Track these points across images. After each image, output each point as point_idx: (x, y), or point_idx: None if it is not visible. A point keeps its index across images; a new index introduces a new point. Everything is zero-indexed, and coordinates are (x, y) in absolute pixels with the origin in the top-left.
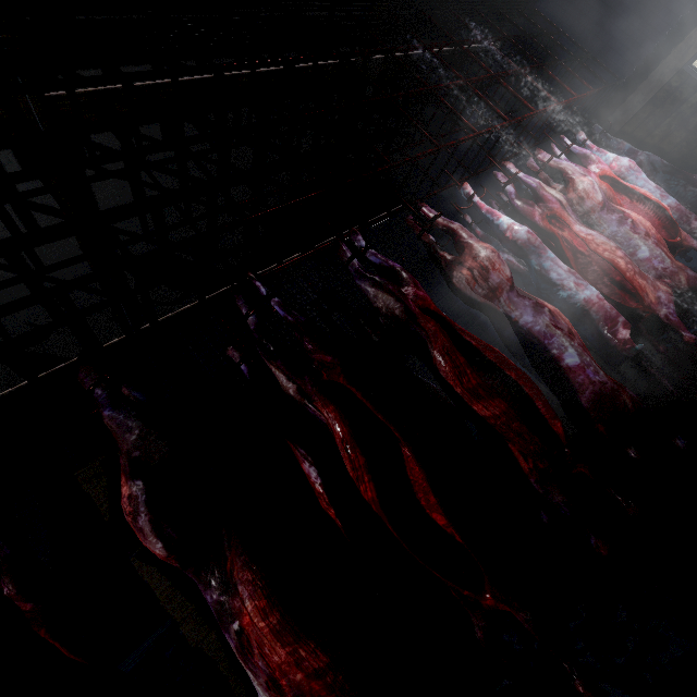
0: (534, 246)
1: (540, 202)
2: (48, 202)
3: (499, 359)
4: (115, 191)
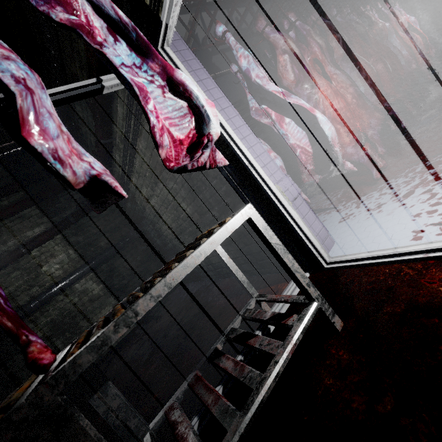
0: (390, 32)
1: (388, 22)
2: None
3: (388, 52)
4: None
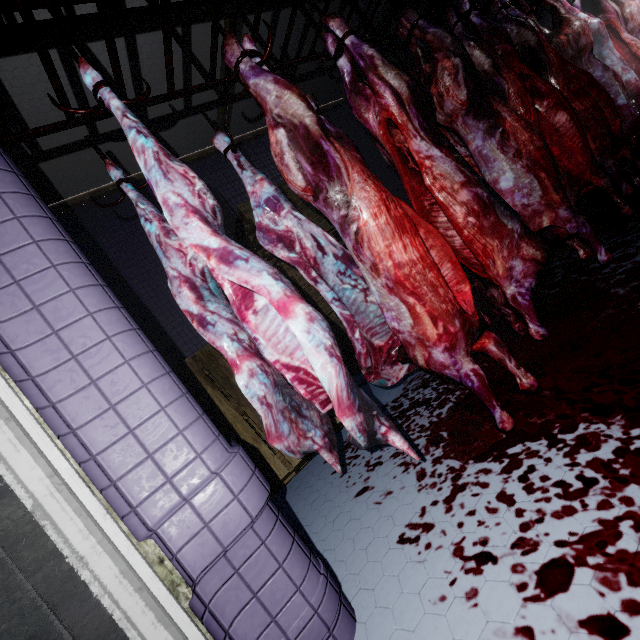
0: (600, 36)
1: (601, 13)
2: None
3: (589, 81)
4: None
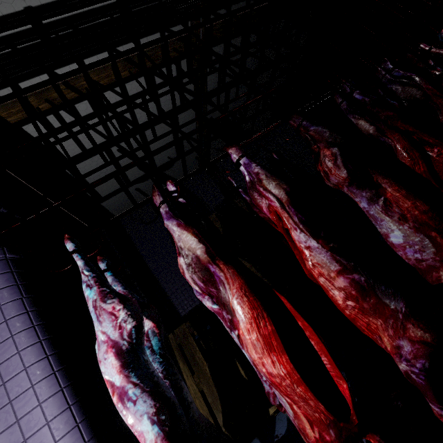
0: None
1: None
2: (191, 87)
3: None
4: (215, 79)
